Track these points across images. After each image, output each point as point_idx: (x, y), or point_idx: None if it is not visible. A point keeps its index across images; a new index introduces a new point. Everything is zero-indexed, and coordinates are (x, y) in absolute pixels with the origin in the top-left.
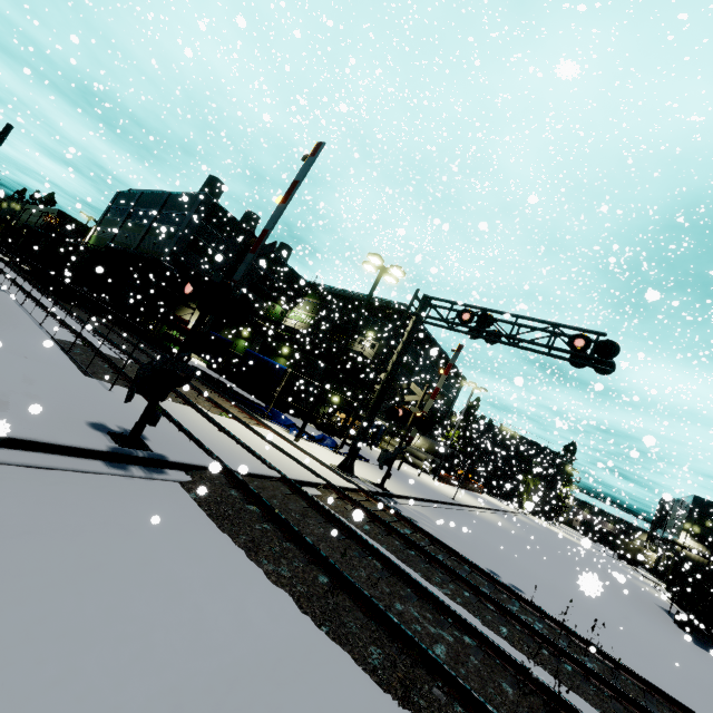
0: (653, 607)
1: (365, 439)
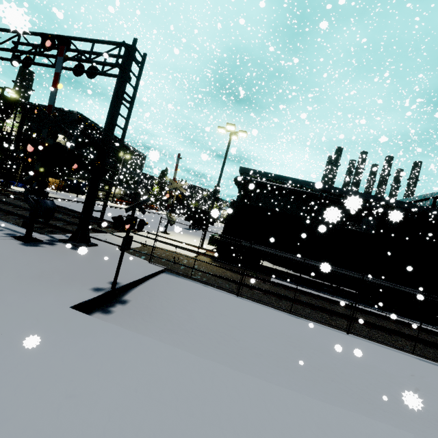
0: None
1: (72, 190)
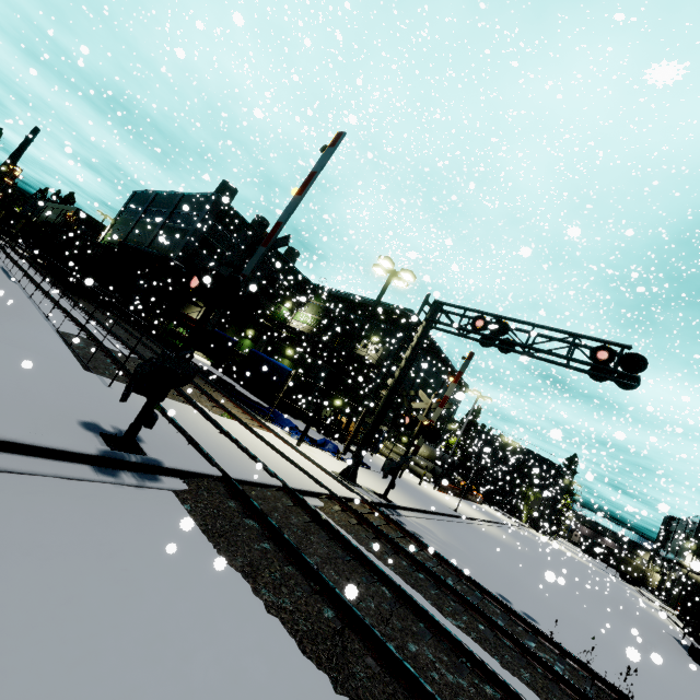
0: (665, 637)
1: None
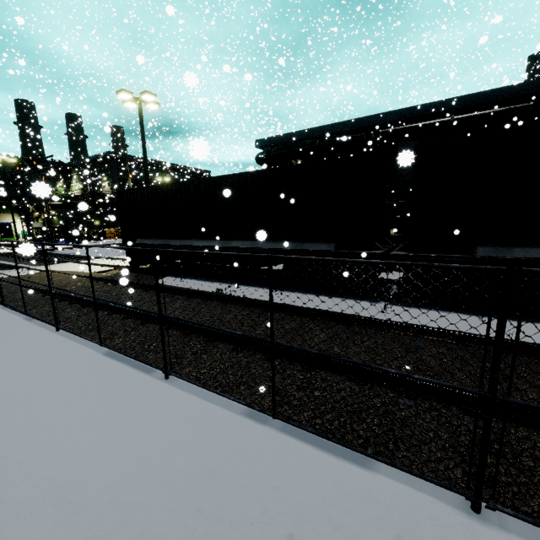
0: None
1: None
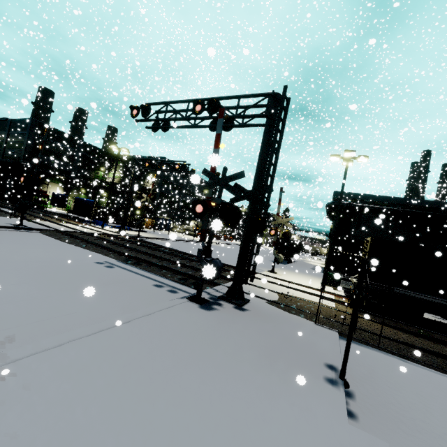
0: None
1: (161, 228)
